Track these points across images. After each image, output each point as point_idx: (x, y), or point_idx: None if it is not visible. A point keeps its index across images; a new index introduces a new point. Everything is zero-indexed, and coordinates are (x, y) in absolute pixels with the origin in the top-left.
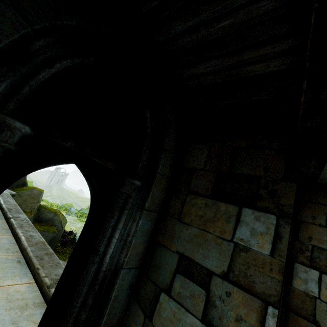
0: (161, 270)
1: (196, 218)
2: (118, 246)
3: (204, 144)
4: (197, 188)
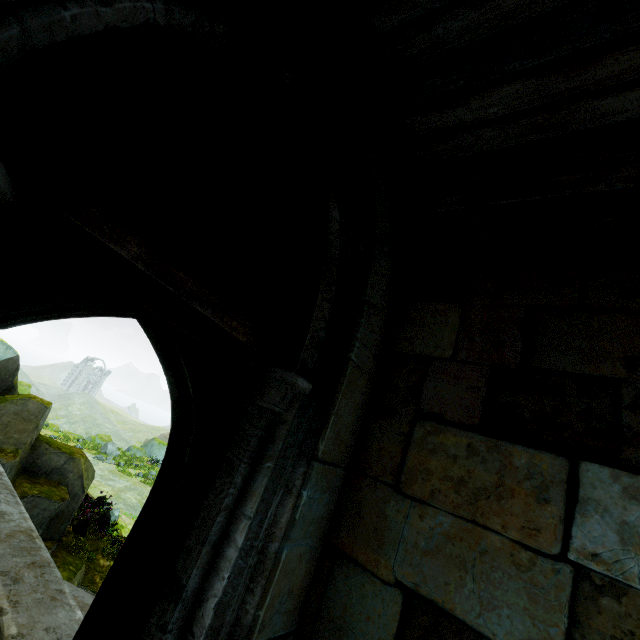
0: (350, 637)
1: (447, 487)
2: (240, 569)
3: (449, 301)
4: (442, 405)
